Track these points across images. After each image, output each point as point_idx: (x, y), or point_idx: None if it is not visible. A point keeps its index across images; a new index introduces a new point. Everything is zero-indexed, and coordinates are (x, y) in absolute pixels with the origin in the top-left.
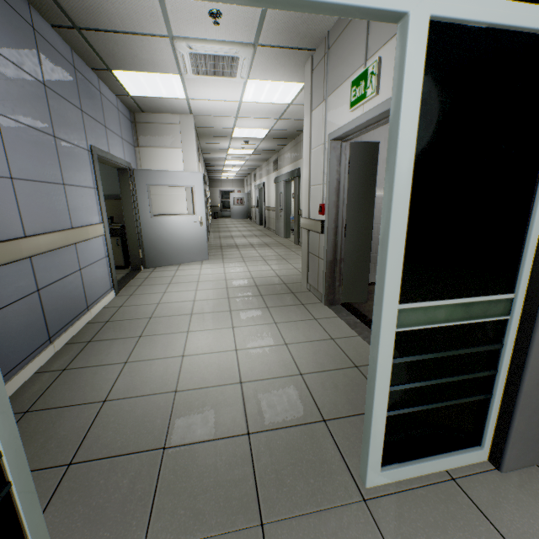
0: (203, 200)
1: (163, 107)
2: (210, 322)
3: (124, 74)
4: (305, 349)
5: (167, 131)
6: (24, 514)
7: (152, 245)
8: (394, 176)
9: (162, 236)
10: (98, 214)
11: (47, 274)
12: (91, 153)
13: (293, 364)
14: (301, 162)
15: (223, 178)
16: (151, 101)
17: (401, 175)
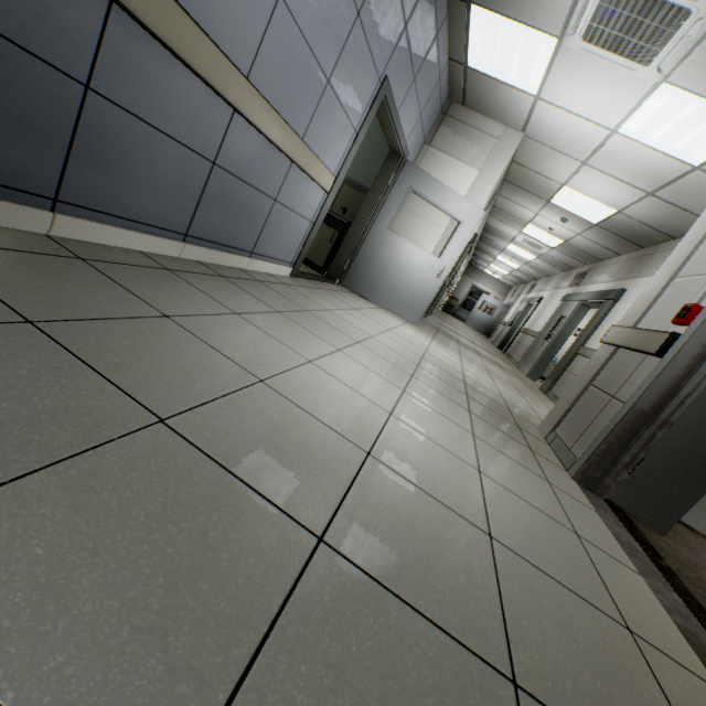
0: (462, 246)
1: (494, 104)
2: (376, 365)
3: (482, 16)
4: (513, 505)
5: (475, 141)
6: None
7: (365, 262)
8: None
9: (383, 259)
10: (338, 165)
11: (237, 158)
12: (380, 86)
13: (480, 507)
14: (635, 282)
15: (487, 272)
16: (485, 86)
17: None
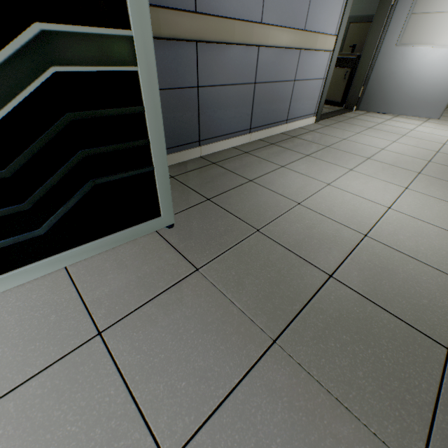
0: None
1: None
2: (382, 173)
3: None
4: None
5: None
6: (159, 194)
7: (377, 84)
8: None
9: (395, 73)
10: (337, 24)
11: (266, 71)
12: None
13: None
14: None
15: None
16: None
17: None
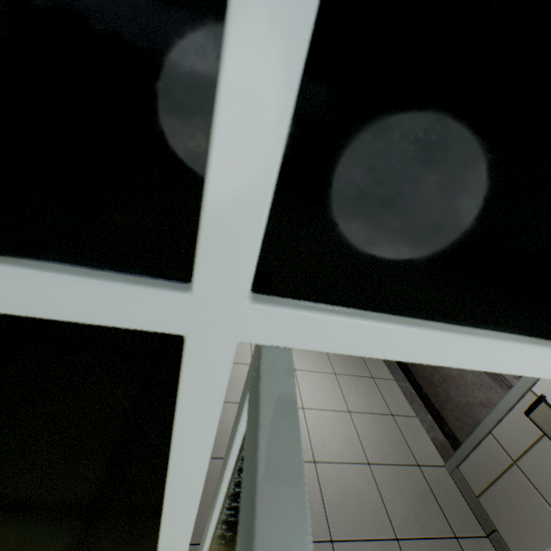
0: None
1: None
2: None
3: None
4: (368, 425)
5: None
6: None
7: None
8: None
9: None
10: None
11: None
12: None
13: (360, 445)
14: None
15: None
16: None
17: None
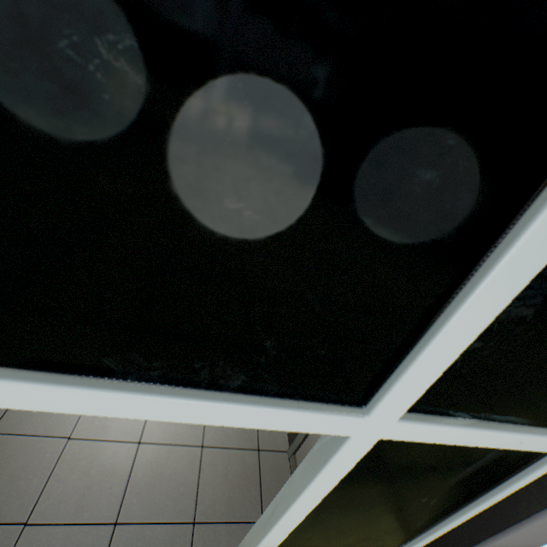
0: None
1: None
2: None
3: None
4: None
5: None
6: None
7: None
8: (276, 523)
9: None
10: None
11: None
12: None
13: (202, 428)
14: None
15: None
16: None
17: (284, 524)
